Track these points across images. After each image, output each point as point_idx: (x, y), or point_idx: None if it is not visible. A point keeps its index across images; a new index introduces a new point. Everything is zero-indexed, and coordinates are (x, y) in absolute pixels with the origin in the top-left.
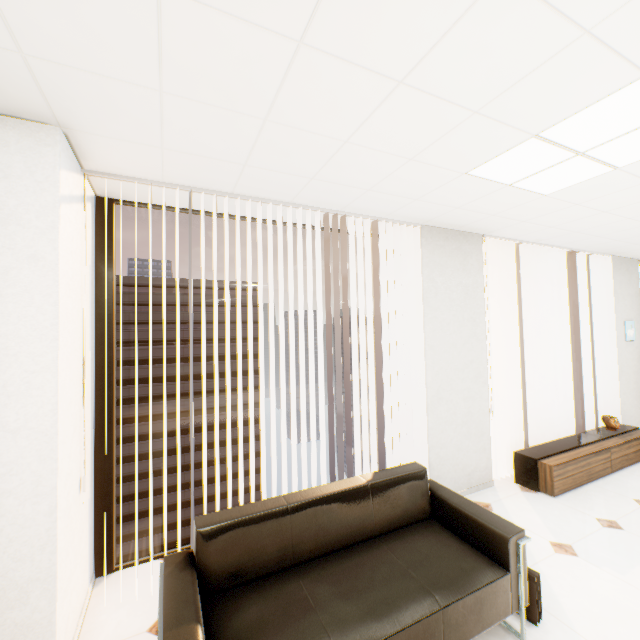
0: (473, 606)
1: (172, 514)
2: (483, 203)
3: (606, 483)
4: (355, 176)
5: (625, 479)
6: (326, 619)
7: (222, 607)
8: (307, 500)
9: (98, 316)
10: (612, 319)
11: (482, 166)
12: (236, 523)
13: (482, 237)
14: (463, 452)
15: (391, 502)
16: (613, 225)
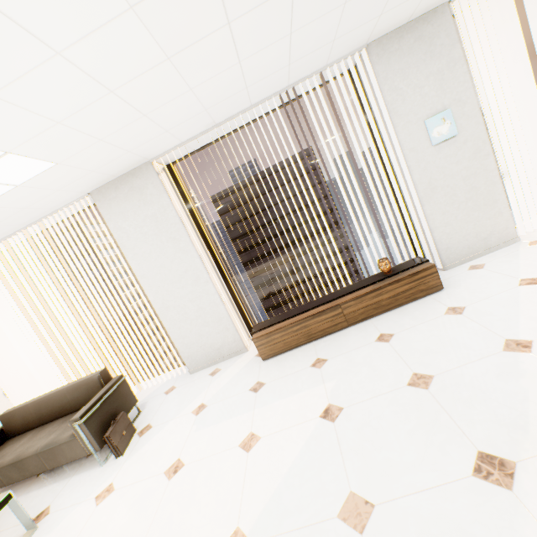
0: (58, 451)
1: None
2: (57, 183)
3: (327, 340)
4: None
5: (353, 332)
6: (11, 453)
7: (6, 443)
8: (37, 400)
9: None
10: (396, 131)
11: None
12: (11, 413)
13: (153, 161)
14: (206, 336)
15: (79, 395)
16: (209, 91)
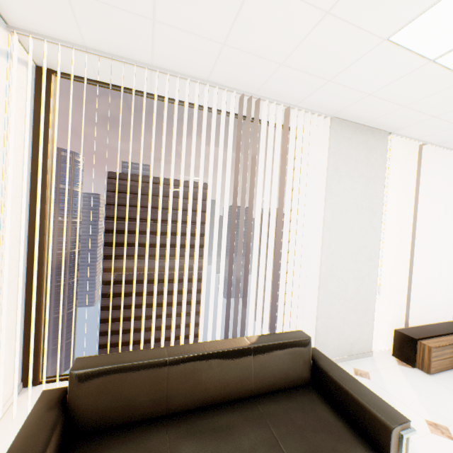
0: None
1: (139, 334)
2: (398, 88)
3: None
4: (267, 42)
5: None
6: None
7: (81, 452)
8: (187, 355)
9: (33, 172)
10: None
11: (408, 27)
12: (111, 370)
13: (388, 135)
14: (348, 324)
15: (272, 366)
16: None
